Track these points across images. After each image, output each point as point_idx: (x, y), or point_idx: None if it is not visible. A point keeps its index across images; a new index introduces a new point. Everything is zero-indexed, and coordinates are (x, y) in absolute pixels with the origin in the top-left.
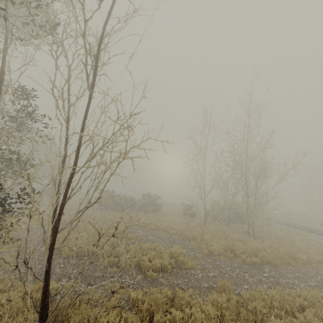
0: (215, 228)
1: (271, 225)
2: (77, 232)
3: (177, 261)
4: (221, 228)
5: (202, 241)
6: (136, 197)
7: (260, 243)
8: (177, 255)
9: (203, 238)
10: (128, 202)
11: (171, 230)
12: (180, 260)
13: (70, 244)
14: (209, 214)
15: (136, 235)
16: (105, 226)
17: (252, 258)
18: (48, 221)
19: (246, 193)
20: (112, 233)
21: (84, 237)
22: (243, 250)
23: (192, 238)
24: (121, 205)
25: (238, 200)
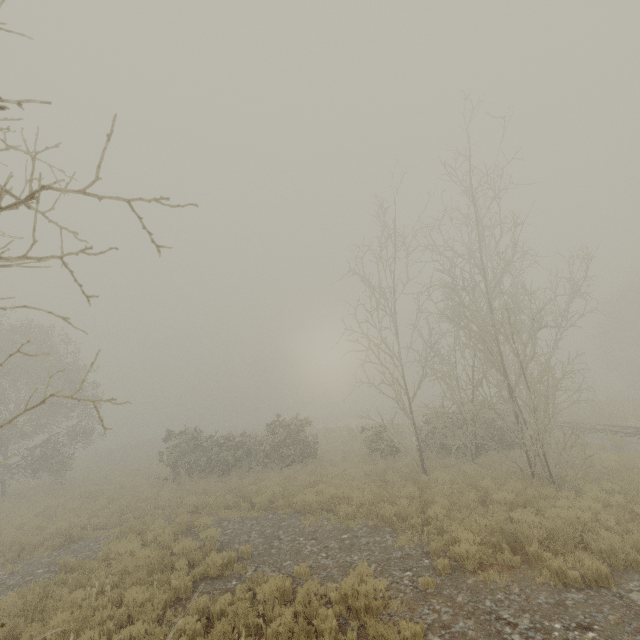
0: (450, 476)
1: (589, 444)
2: (85, 571)
3: (367, 627)
4: (464, 474)
5: (427, 523)
6: (262, 431)
7: (577, 500)
8: (364, 604)
9: (427, 516)
10: (237, 449)
11: (342, 508)
12: (372, 634)
13: (33, 636)
14: (427, 440)
15: (247, 548)
16: (166, 535)
17: (577, 557)
18: (19, 547)
19: (503, 375)
20: (183, 554)
21: (91, 591)
22: (543, 536)
23: (399, 520)
24: (223, 460)
25: (491, 396)
